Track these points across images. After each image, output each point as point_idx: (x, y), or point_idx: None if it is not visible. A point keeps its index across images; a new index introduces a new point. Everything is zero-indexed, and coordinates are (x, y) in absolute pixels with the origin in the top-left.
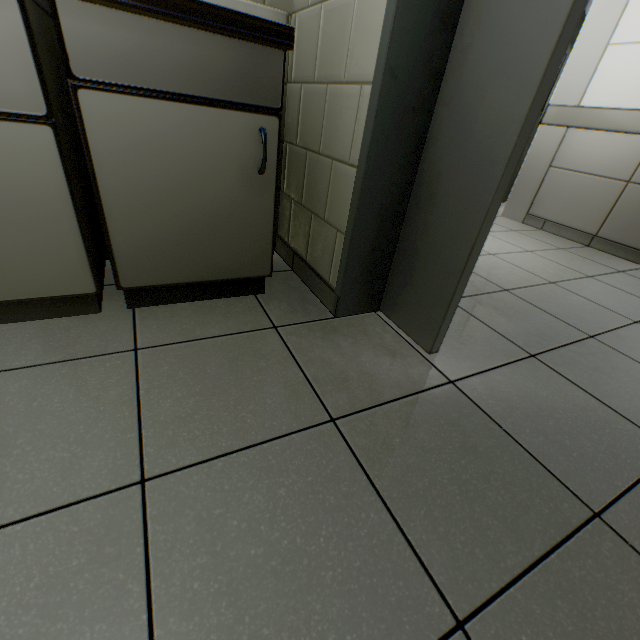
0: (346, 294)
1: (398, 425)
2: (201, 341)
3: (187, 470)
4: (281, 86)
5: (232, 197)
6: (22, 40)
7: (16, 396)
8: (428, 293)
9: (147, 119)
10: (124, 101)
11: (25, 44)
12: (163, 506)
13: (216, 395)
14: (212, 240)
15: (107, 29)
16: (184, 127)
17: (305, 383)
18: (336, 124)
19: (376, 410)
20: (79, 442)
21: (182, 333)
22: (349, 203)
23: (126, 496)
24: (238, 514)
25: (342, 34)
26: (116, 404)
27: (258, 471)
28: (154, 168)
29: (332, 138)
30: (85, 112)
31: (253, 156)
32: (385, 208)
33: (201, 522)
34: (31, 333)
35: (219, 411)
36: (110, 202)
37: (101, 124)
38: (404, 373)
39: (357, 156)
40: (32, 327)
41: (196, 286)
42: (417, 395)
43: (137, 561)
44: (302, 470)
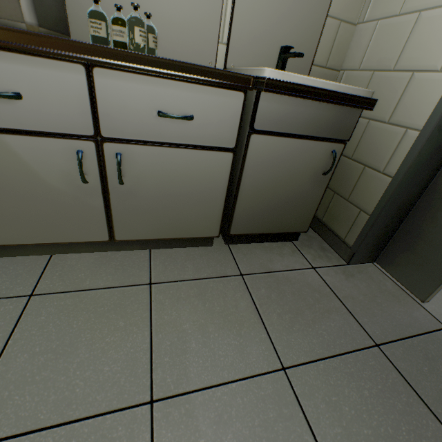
0: (359, 251)
1: (422, 357)
2: (274, 273)
3: (304, 366)
4: (353, 128)
5: (303, 187)
6: (238, 113)
7: (195, 298)
8: (429, 262)
9: (277, 147)
10: (270, 139)
11: (238, 115)
12: (301, 388)
13: (299, 314)
14: (283, 210)
15: (278, 105)
16: (293, 151)
17: (348, 314)
18: (373, 145)
19: (402, 342)
20: (239, 335)
21: (261, 266)
22: (377, 196)
23: (279, 377)
24: (346, 403)
25: (391, 94)
26: (247, 312)
27: (345, 375)
28: (270, 172)
29: (367, 153)
30: (250, 145)
31: (323, 165)
32: (403, 202)
33: (327, 404)
34: (184, 256)
35: (305, 327)
36: (242, 189)
37: (255, 151)
38: (410, 315)
39: (392, 170)
40: (182, 252)
41: (263, 234)
42: (426, 335)
43: (302, 422)
44: (372, 379)
